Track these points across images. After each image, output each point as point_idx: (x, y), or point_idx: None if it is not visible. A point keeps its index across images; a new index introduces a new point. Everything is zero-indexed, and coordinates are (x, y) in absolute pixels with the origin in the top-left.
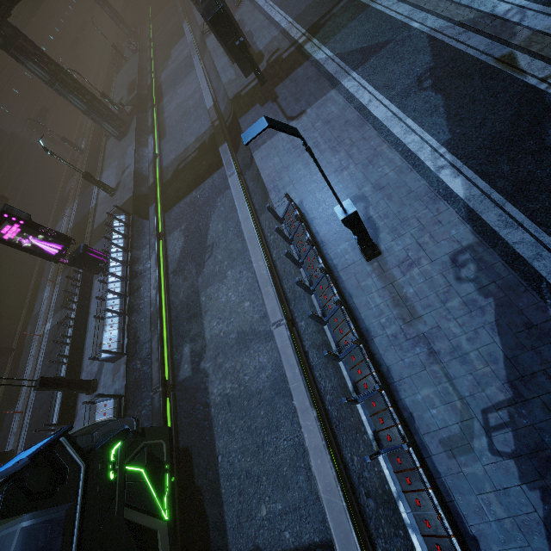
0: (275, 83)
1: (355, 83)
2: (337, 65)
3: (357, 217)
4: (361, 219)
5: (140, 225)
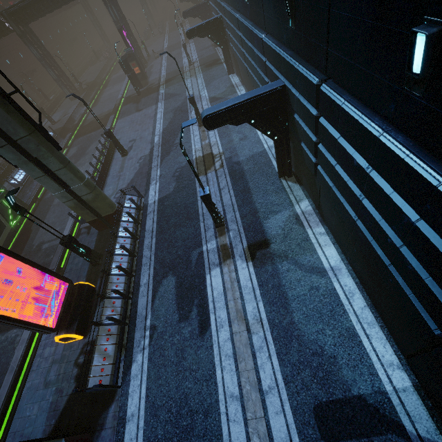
0: (143, 96)
1: (161, 104)
2: (162, 97)
3: (110, 134)
4: (112, 136)
5: (60, 140)
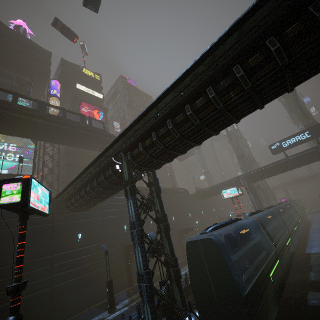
0: None
1: None
2: None
3: None
4: None
5: None
